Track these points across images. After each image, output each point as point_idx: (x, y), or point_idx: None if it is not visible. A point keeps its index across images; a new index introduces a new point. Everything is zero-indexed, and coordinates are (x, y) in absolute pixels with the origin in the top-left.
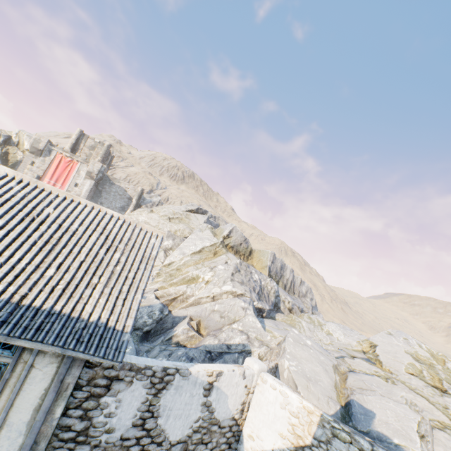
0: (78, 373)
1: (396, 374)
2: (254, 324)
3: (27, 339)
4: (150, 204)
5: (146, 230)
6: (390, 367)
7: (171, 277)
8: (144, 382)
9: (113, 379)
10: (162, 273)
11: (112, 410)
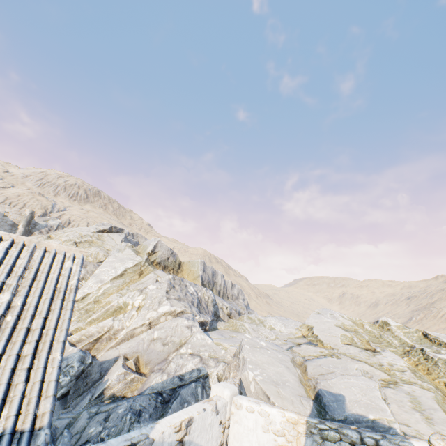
0: None
1: (337, 348)
2: (204, 341)
3: None
4: (46, 229)
5: (54, 250)
6: (330, 343)
7: (88, 313)
8: None
9: None
10: (74, 311)
11: None
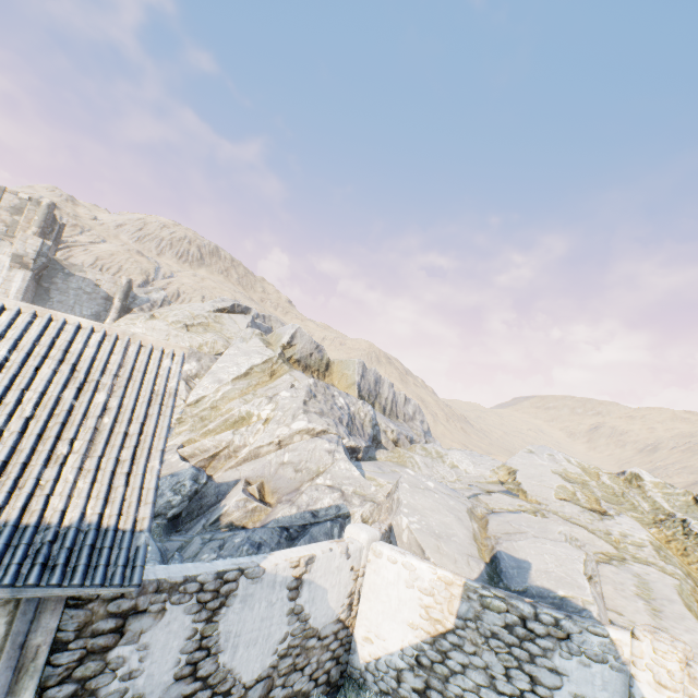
0: (55, 622)
1: (545, 504)
2: (349, 473)
3: None
4: (148, 305)
5: (150, 345)
6: (537, 496)
7: (203, 421)
8: (187, 605)
9: (128, 615)
10: (187, 418)
11: (134, 666)
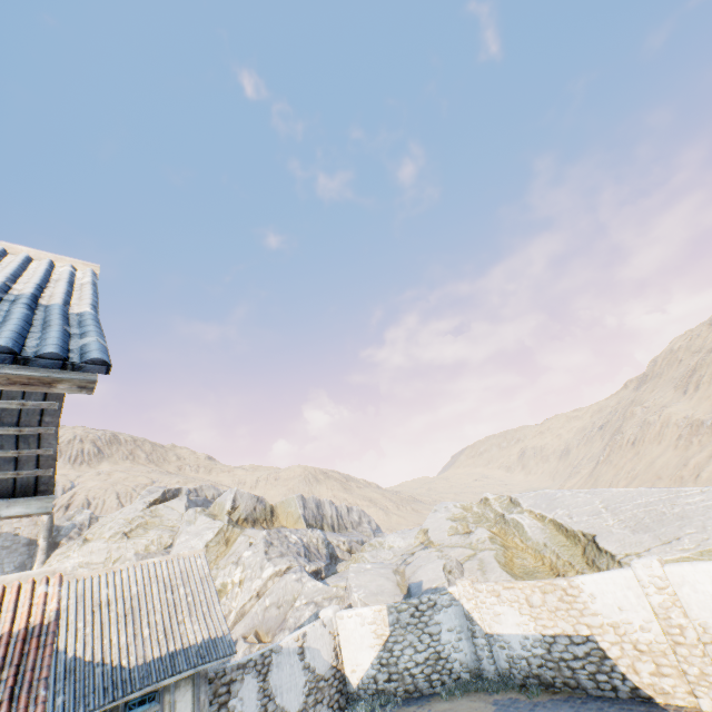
0: (207, 687)
1: (443, 543)
2: (316, 587)
3: (171, 676)
4: (75, 531)
5: (188, 556)
6: (438, 540)
7: None
8: (252, 674)
9: (230, 683)
10: None
11: (239, 709)
